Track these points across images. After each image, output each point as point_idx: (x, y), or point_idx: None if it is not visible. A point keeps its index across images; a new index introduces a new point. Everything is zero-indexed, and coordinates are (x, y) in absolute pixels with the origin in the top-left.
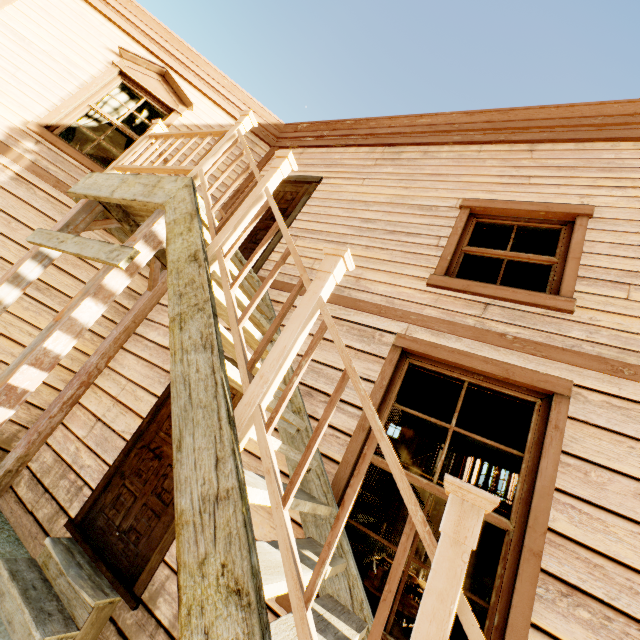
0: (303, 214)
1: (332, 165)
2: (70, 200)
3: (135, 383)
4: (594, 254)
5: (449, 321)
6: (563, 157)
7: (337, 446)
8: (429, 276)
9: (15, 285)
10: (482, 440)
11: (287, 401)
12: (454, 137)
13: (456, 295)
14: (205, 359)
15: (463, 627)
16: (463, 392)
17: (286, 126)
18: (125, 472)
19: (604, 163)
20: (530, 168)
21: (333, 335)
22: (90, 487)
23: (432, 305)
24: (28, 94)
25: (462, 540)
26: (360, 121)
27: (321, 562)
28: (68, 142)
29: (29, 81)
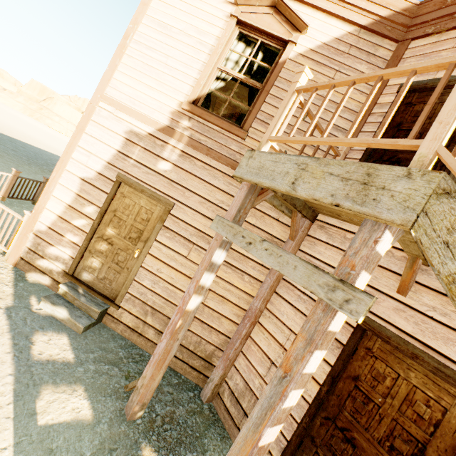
0: None
1: None
2: (218, 164)
3: None
4: None
5: None
6: None
7: None
8: None
9: (210, 271)
10: None
11: None
12: None
13: None
14: None
15: None
16: None
17: (422, 5)
18: (314, 438)
19: None
20: None
21: None
22: (283, 434)
23: None
24: (177, 77)
25: None
26: None
27: None
28: (206, 109)
29: (176, 65)
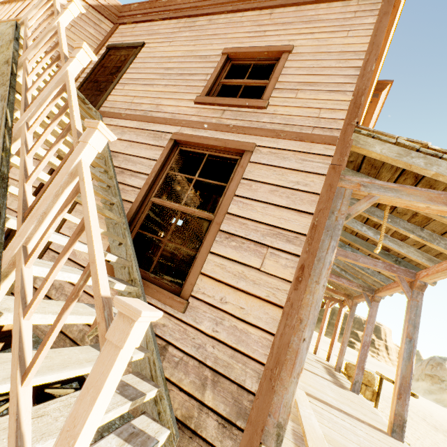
0: (130, 69)
1: (152, 34)
2: None
3: None
4: (286, 75)
5: (202, 122)
6: (287, 16)
7: (134, 195)
8: (196, 97)
9: None
10: (209, 181)
11: (42, 120)
12: (228, 7)
13: (210, 107)
14: (1, 105)
15: (78, 168)
16: (205, 160)
17: (123, 7)
18: None
19: (308, 18)
20: (267, 25)
21: (67, 85)
22: None
23: (196, 115)
24: None
25: (85, 141)
26: None
27: (36, 168)
28: None
29: None
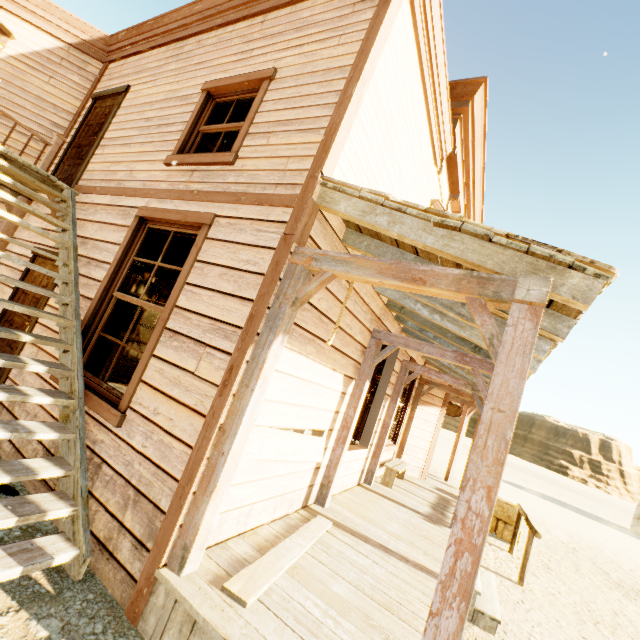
0: (113, 125)
1: (139, 72)
2: None
3: (4, 284)
4: (263, 112)
5: (169, 190)
6: (279, 23)
7: (96, 291)
8: (166, 157)
9: None
10: (170, 267)
11: None
12: (217, 20)
13: (180, 169)
14: None
15: None
16: (169, 239)
17: (111, 38)
18: None
19: (301, 23)
20: (256, 41)
21: None
22: None
23: (166, 180)
24: None
25: None
26: (158, 19)
27: None
28: None
29: None
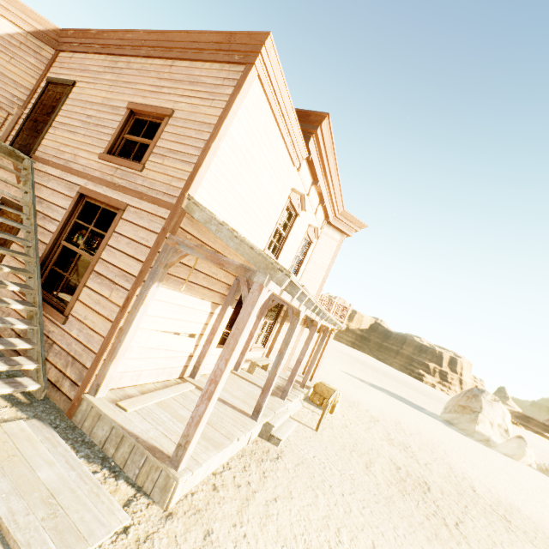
0: (62, 111)
1: (84, 70)
2: None
3: None
4: (163, 140)
5: (101, 178)
6: (181, 73)
7: (49, 239)
8: (100, 154)
9: None
10: (99, 231)
11: None
12: (142, 52)
13: (109, 164)
14: None
15: None
16: (99, 212)
17: (62, 31)
18: None
19: (193, 79)
20: (165, 80)
21: None
22: None
23: (99, 170)
24: None
25: None
26: (99, 32)
27: None
28: None
29: None
